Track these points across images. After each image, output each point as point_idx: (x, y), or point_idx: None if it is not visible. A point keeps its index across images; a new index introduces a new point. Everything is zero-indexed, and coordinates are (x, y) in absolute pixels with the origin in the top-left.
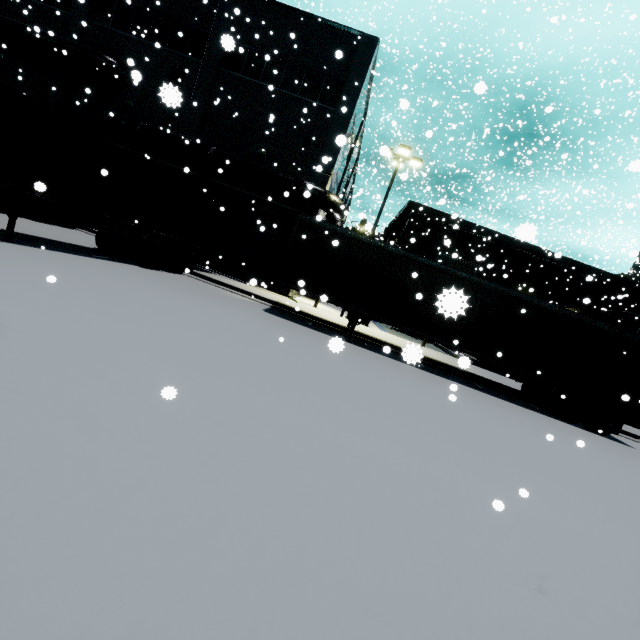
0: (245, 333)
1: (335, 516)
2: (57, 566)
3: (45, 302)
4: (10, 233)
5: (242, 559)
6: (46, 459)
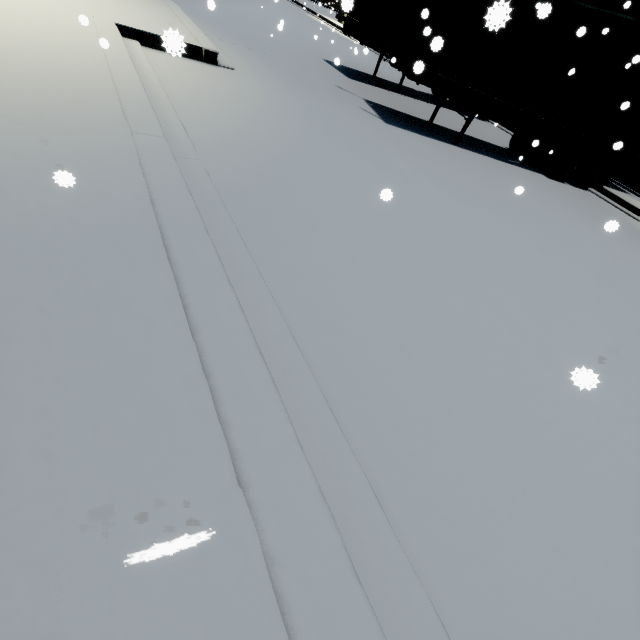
0: None
1: None
2: (561, 473)
3: (493, 222)
4: (460, 137)
5: None
6: (533, 383)
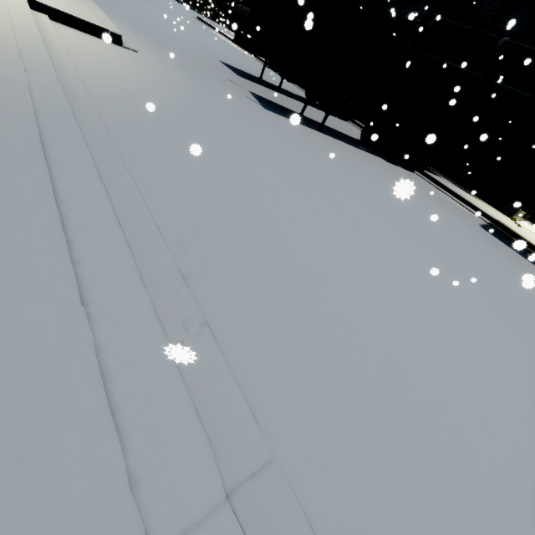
0: (461, 243)
1: (517, 419)
2: (365, 331)
3: (340, 181)
4: (322, 125)
5: (447, 392)
6: (354, 278)
